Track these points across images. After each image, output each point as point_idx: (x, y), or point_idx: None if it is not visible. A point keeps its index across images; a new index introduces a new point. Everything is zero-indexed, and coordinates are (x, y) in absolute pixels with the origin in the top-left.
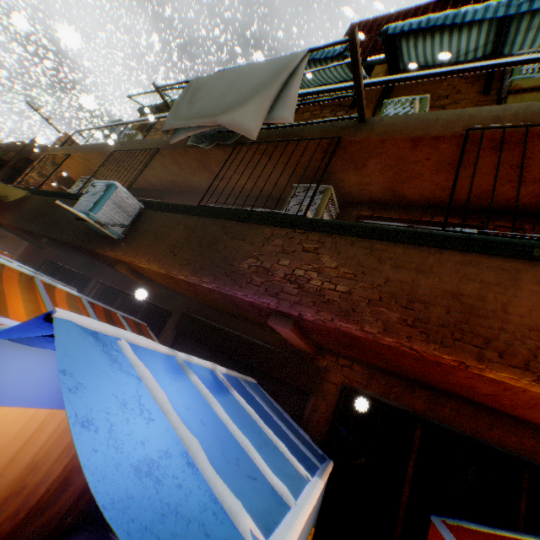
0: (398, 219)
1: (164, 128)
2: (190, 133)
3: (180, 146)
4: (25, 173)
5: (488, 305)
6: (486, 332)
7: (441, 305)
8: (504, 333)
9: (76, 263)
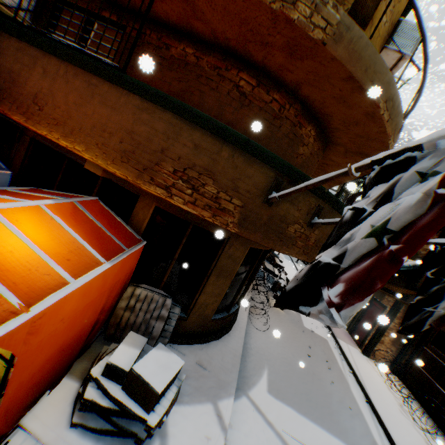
0: (82, 10)
1: None
2: None
3: None
4: None
5: (22, 80)
6: (18, 96)
7: (4, 78)
8: (24, 96)
9: None
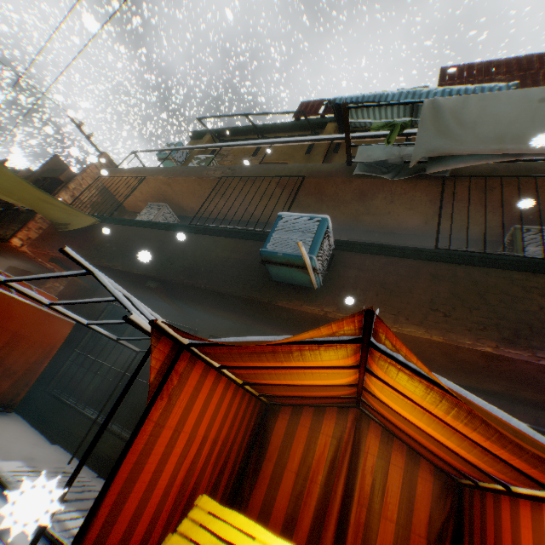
0: None
1: (435, 153)
2: (482, 161)
3: (339, 175)
4: (57, 195)
5: None
6: None
7: None
8: None
9: (160, 310)
